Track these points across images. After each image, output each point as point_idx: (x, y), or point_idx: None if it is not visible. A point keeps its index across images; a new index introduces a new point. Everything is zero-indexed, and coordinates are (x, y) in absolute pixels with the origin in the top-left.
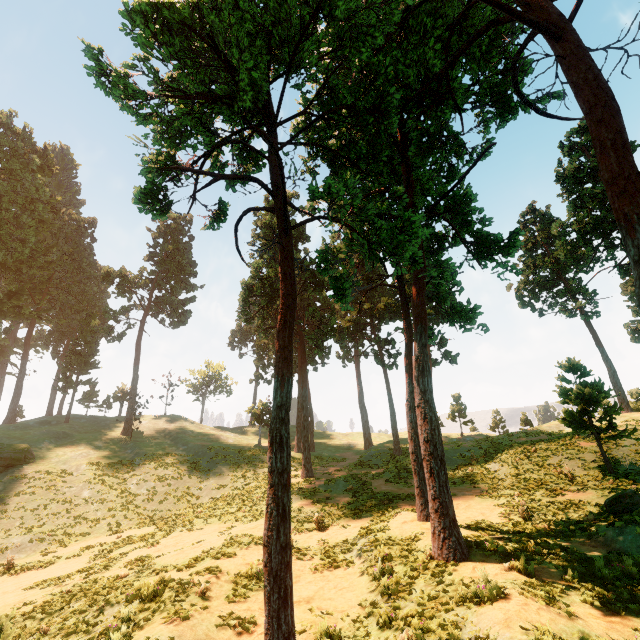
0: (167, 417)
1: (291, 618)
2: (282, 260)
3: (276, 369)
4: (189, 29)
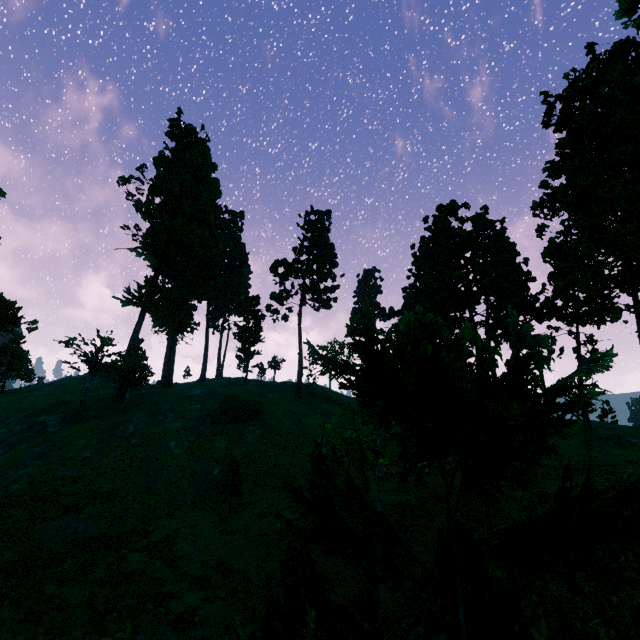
0: (314, 385)
1: None
2: None
3: None
4: None
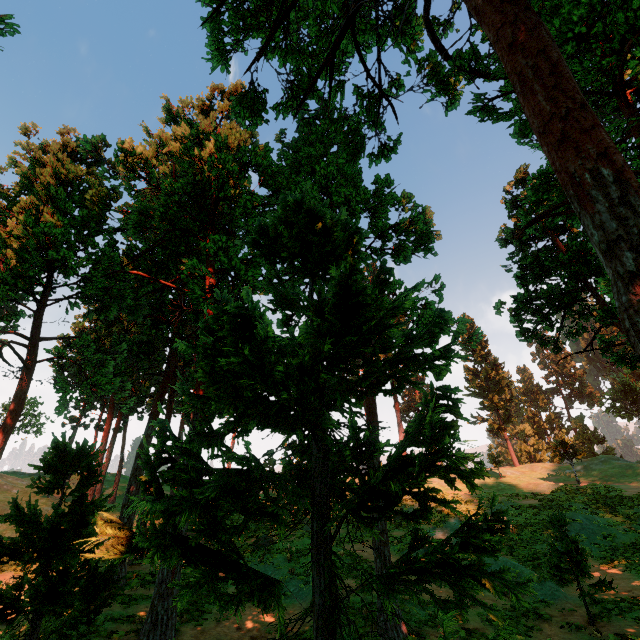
0: None
1: None
2: (19, 386)
3: None
4: None
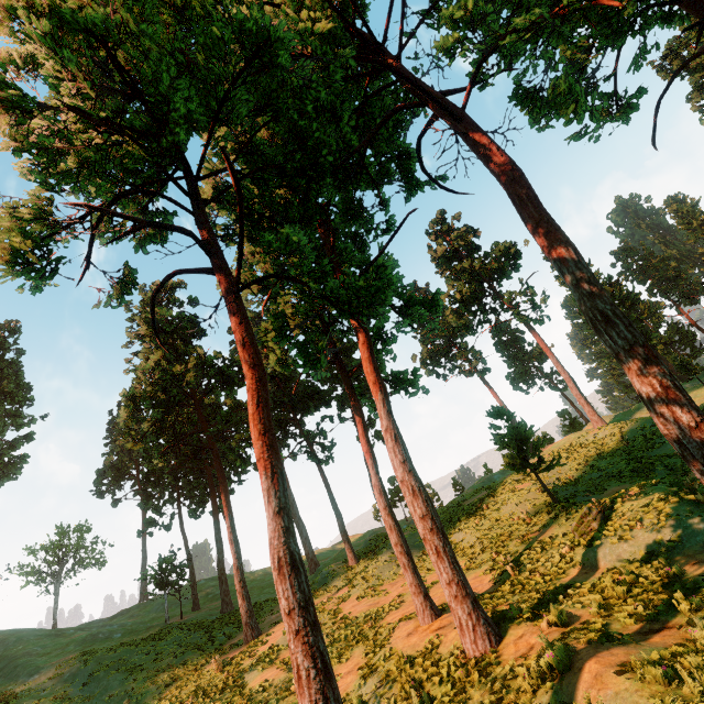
0: None
1: None
2: (238, 326)
3: (261, 463)
4: (97, 40)
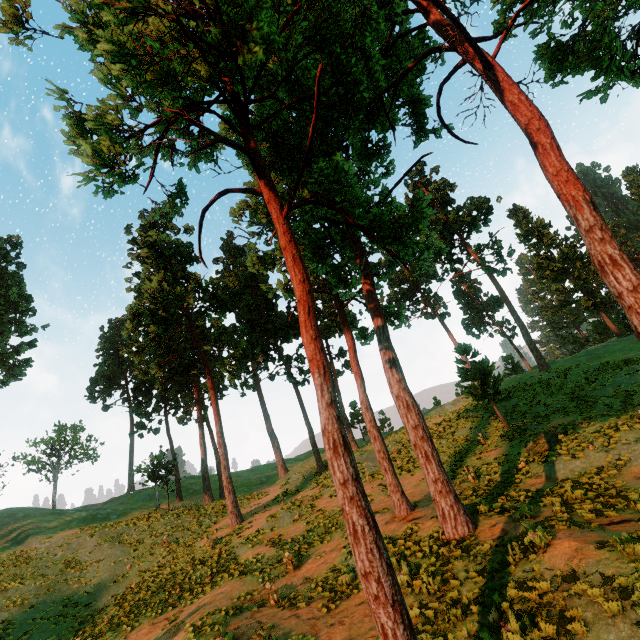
0: None
1: None
2: (288, 243)
3: (314, 363)
4: None
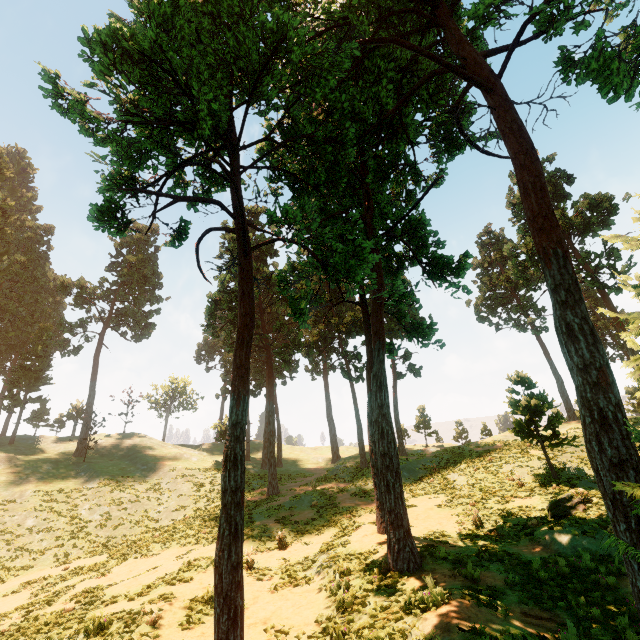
0: (126, 435)
1: (241, 639)
2: (241, 280)
3: (232, 387)
4: (149, 60)
